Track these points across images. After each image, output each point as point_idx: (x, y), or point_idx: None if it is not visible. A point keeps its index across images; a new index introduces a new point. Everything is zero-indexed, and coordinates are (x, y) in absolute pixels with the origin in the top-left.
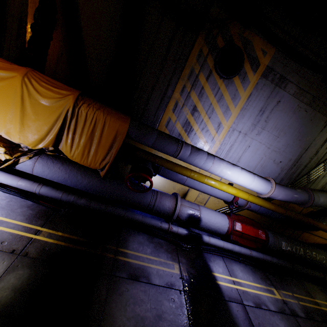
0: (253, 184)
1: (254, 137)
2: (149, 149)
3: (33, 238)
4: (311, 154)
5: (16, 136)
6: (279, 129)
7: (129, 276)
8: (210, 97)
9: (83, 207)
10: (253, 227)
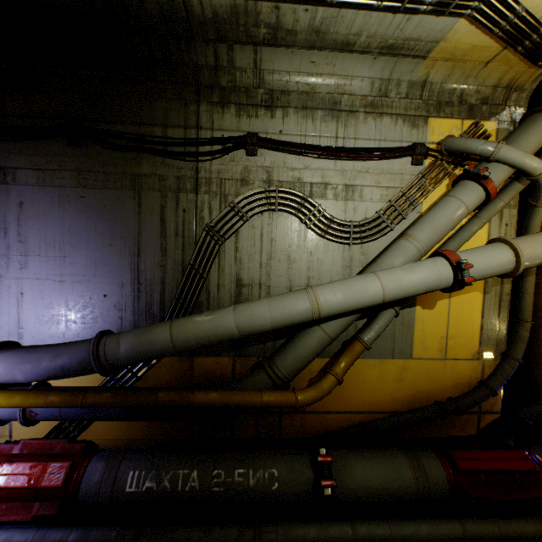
0: None
1: (19, 274)
2: None
3: None
4: (156, 259)
5: None
6: (56, 243)
7: None
8: None
9: None
10: (34, 461)
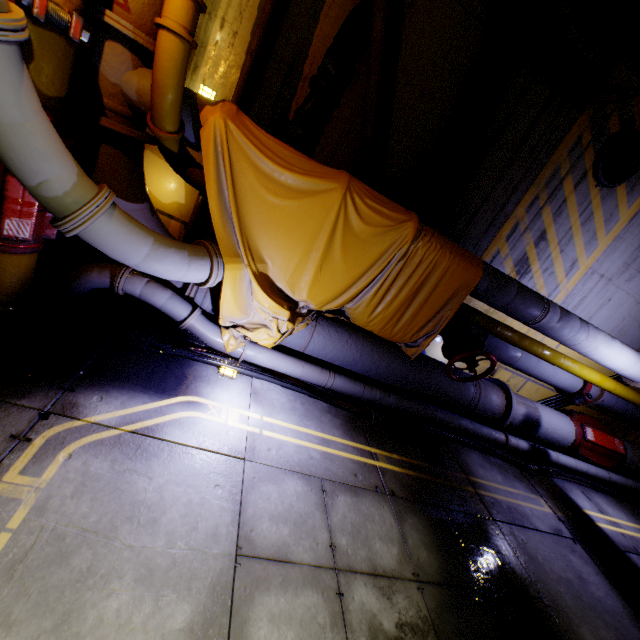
0: (634, 368)
1: (621, 284)
2: None
3: (378, 466)
4: None
5: (304, 289)
6: None
7: (511, 521)
8: (572, 217)
9: (391, 408)
10: (606, 433)
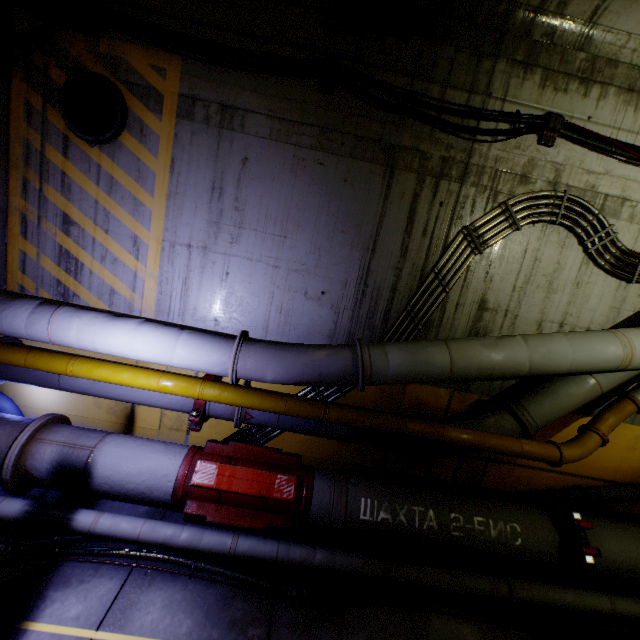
0: (177, 355)
1: (228, 249)
2: None
3: None
4: (392, 258)
5: None
6: (278, 218)
7: None
8: (90, 189)
9: None
10: (258, 468)
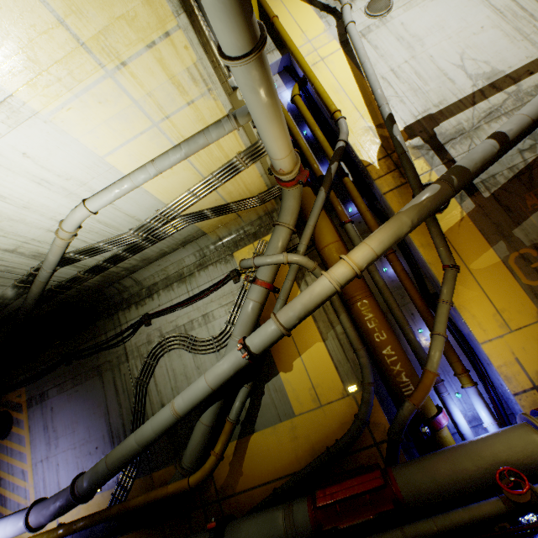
0: (8, 530)
1: (56, 452)
2: None
3: None
4: (117, 411)
5: None
6: (70, 424)
7: None
8: (6, 458)
9: None
10: None
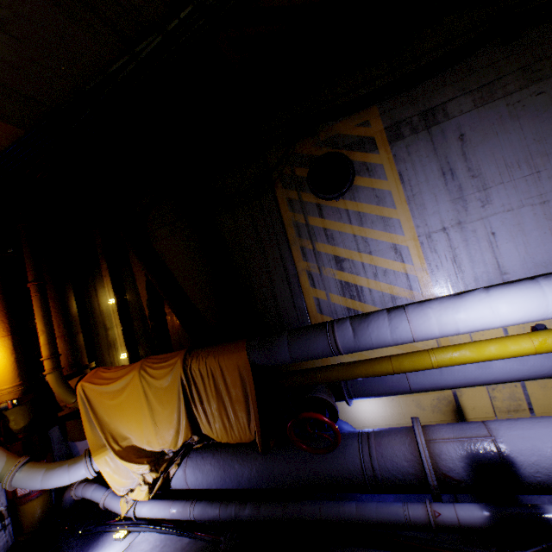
0: (551, 301)
1: (482, 213)
2: (324, 362)
3: None
4: None
5: (155, 441)
6: (519, 161)
7: None
8: (346, 230)
9: (253, 521)
10: None
